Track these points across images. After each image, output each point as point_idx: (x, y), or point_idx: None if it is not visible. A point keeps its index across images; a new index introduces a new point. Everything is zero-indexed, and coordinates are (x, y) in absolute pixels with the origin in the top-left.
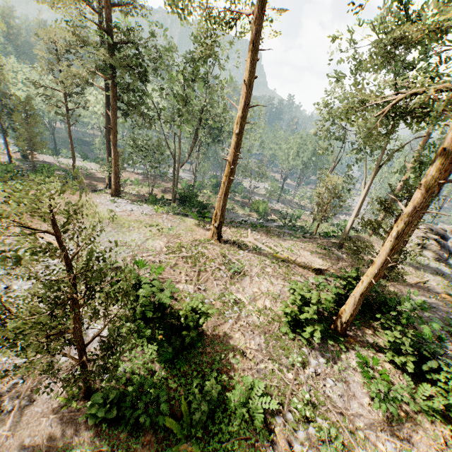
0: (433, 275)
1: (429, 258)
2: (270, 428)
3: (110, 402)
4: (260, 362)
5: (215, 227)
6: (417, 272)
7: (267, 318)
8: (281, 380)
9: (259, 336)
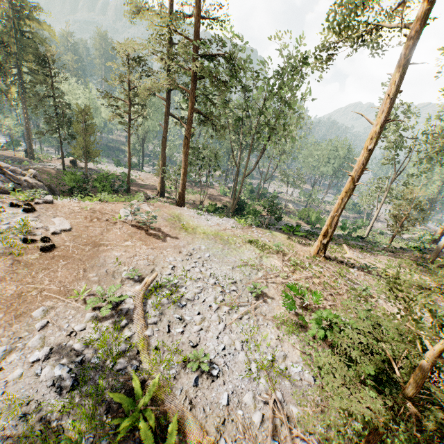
0: None
1: None
2: None
3: None
4: None
5: (323, 244)
6: None
7: None
8: None
9: None
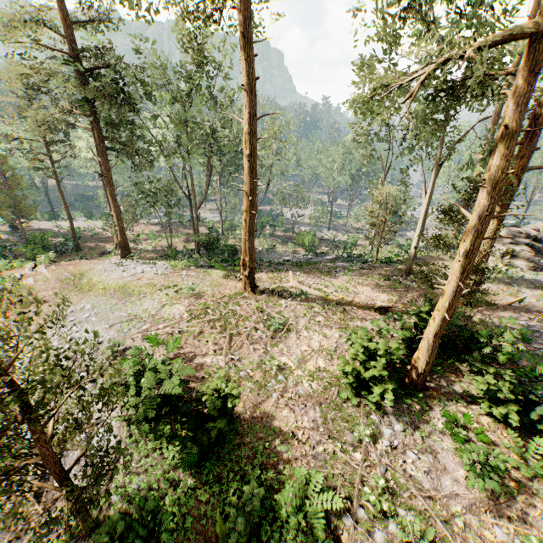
0: (530, 290)
1: (522, 268)
2: (336, 534)
3: (120, 536)
4: (317, 444)
5: (246, 276)
6: (510, 289)
7: (321, 383)
8: (346, 464)
9: (313, 409)
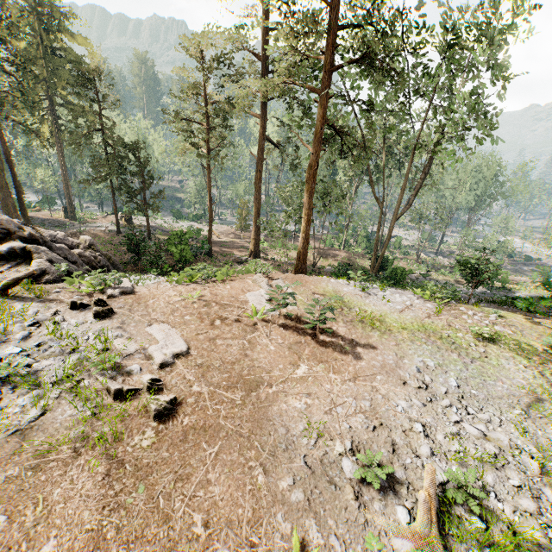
0: None
1: None
2: None
3: None
4: None
5: None
6: None
7: None
8: None
9: None
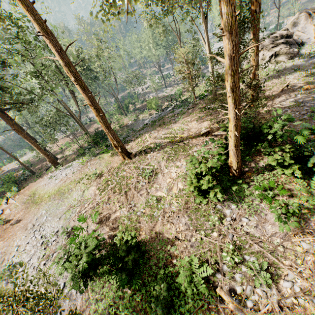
0: (292, 74)
1: (284, 61)
2: (215, 286)
3: None
4: (191, 238)
5: (121, 152)
6: (280, 80)
7: (183, 199)
8: (210, 242)
9: (183, 217)
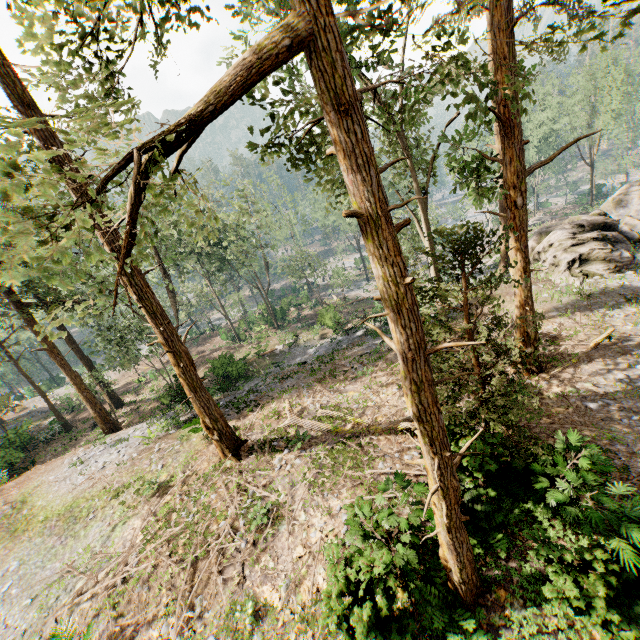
0: (621, 307)
1: (601, 274)
2: None
3: None
4: None
5: (218, 441)
6: (591, 318)
7: (318, 635)
8: None
9: None
